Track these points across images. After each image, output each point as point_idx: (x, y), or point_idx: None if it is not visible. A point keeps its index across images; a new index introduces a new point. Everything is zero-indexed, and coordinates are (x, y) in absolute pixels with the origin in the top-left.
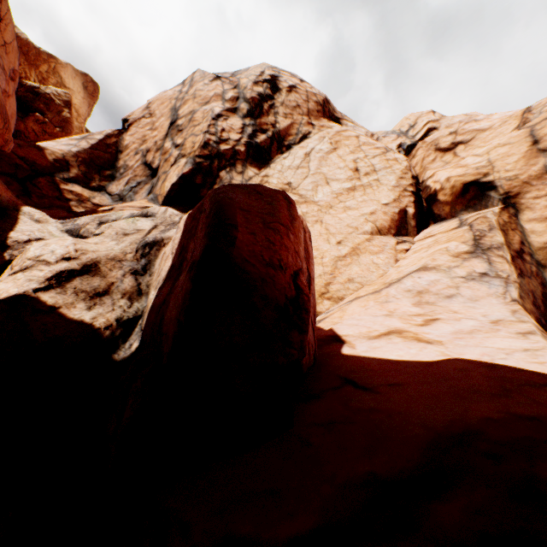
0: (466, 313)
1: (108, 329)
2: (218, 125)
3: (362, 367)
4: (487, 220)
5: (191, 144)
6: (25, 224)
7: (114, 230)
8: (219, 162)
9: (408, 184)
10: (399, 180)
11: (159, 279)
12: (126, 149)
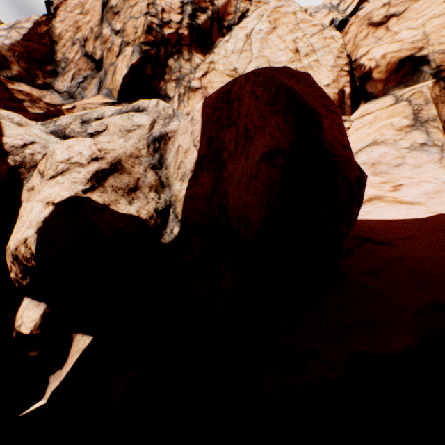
0: (419, 178)
1: (152, 219)
2: (157, 4)
3: (368, 228)
4: (423, 95)
5: (132, 29)
6: (9, 128)
7: (116, 127)
8: (165, 50)
9: (344, 63)
10: (336, 60)
11: (183, 172)
12: (61, 40)
